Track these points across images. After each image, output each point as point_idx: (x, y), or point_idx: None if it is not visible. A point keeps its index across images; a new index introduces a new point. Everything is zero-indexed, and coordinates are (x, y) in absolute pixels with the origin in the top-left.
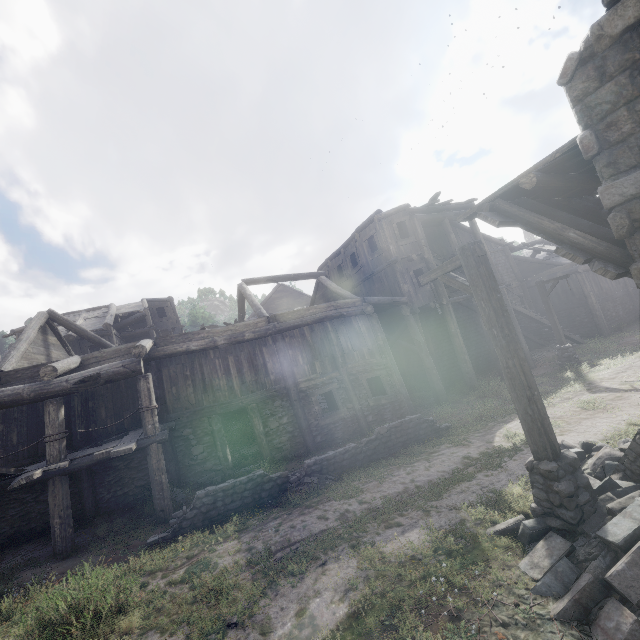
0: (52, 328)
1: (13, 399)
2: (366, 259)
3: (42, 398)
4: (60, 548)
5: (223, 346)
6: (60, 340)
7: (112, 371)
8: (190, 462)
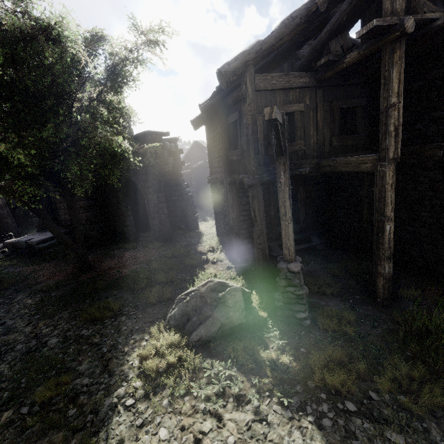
0: None
1: None
2: None
3: None
4: None
5: None
6: None
7: None
8: None
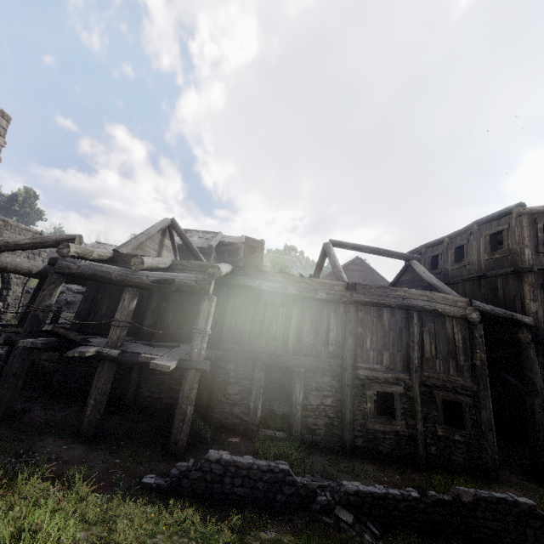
0: (170, 233)
1: (104, 276)
2: (478, 257)
3: (124, 284)
4: (84, 429)
5: (292, 296)
6: (173, 245)
7: (185, 282)
8: (222, 398)
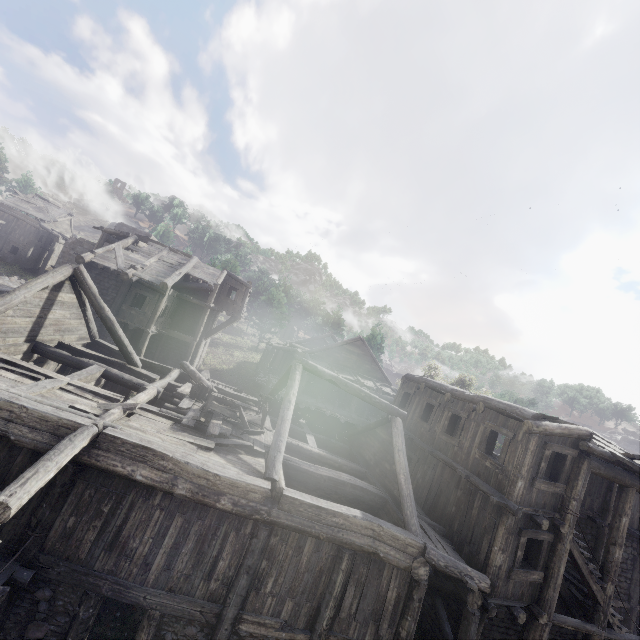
0: (74, 284)
1: None
2: (470, 446)
3: None
4: None
5: (181, 496)
6: (79, 298)
7: None
8: None
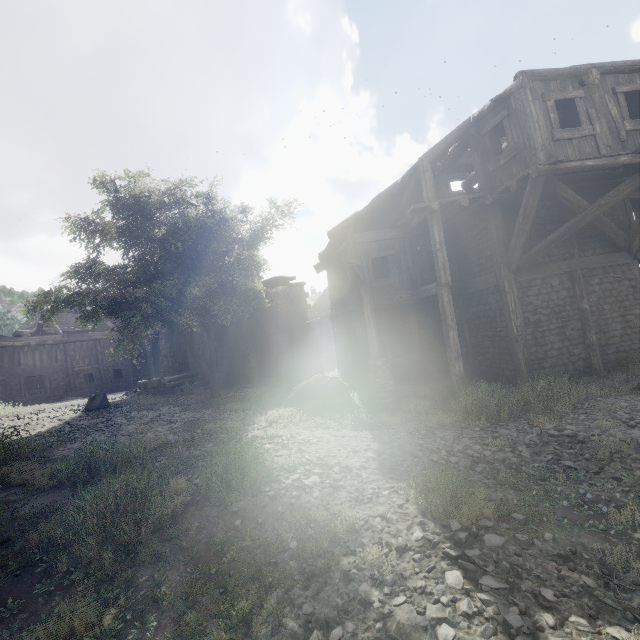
0: None
1: None
2: None
3: None
4: None
5: (34, 346)
6: None
7: None
8: (5, 396)
